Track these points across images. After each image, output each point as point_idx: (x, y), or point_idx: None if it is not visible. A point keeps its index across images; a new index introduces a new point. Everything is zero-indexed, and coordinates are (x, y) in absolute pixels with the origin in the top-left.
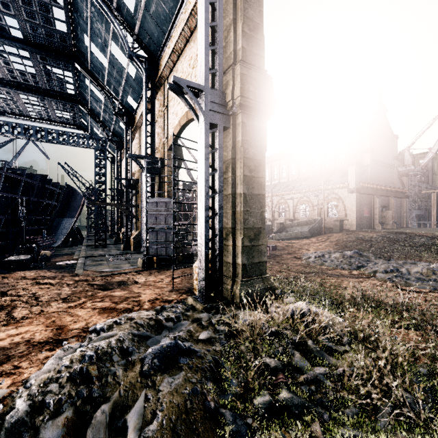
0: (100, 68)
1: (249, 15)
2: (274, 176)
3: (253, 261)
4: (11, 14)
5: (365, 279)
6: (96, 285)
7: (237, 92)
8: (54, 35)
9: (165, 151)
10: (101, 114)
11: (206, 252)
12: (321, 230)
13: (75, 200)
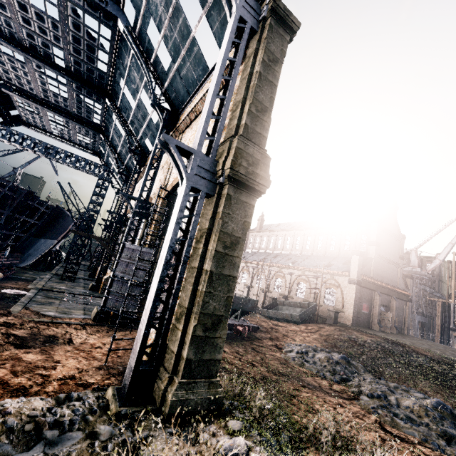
0: (128, 108)
1: (259, 98)
2: (278, 245)
3: (202, 357)
4: (60, 47)
5: (345, 401)
6: (15, 336)
7: (228, 163)
8: (94, 71)
9: (161, 198)
10: (119, 147)
11: (145, 334)
12: (314, 317)
13: (62, 223)
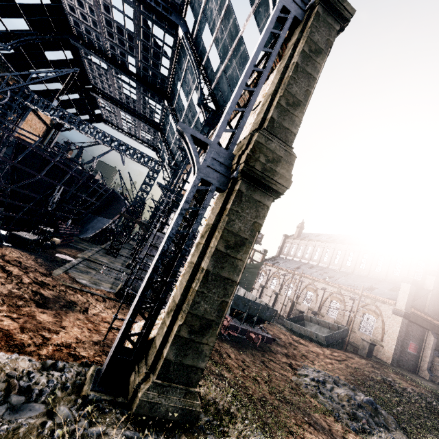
0: (182, 109)
1: (292, 90)
2: (315, 256)
3: (183, 361)
4: (133, 55)
5: None
6: (41, 295)
7: (244, 157)
8: (157, 76)
9: None
10: (172, 144)
11: (129, 322)
12: (344, 343)
13: (116, 205)
